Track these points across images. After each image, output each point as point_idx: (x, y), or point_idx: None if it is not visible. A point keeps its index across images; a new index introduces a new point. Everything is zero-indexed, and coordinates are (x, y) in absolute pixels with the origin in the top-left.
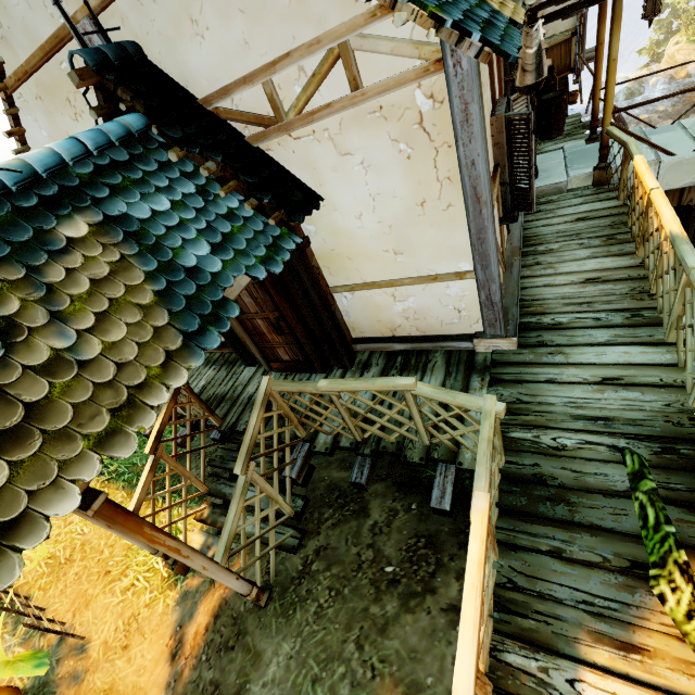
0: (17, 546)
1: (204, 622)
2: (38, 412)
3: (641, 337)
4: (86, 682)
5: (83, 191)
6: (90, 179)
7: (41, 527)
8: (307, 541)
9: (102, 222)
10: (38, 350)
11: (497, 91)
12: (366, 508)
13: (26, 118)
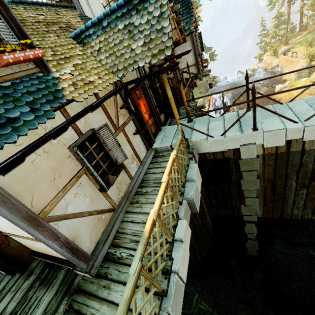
0: None
1: None
2: None
3: None
4: None
5: None
6: None
7: None
8: None
9: None
10: None
11: (105, 118)
12: None
13: None
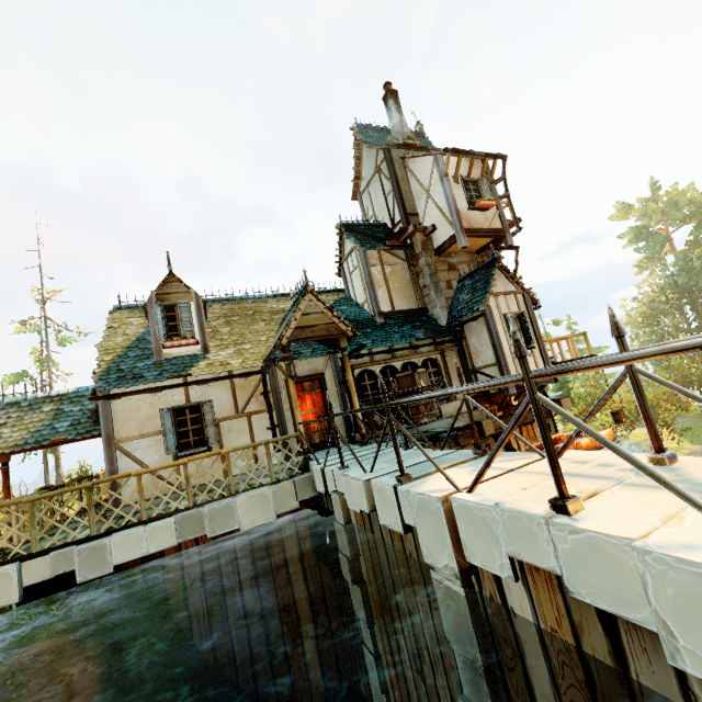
0: None
1: None
2: None
3: (100, 530)
4: None
5: (63, 400)
6: (70, 398)
7: None
8: None
9: (55, 409)
10: (1, 430)
11: (229, 398)
12: None
13: None
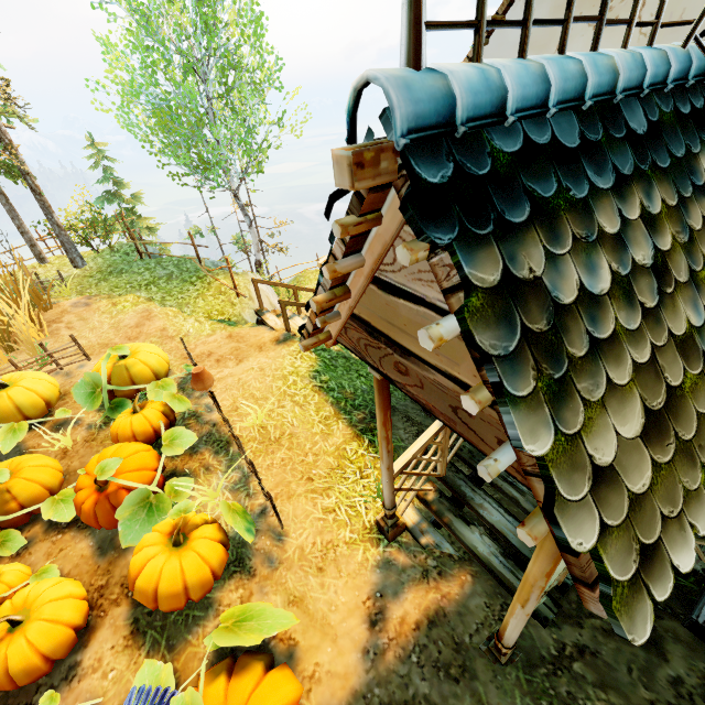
0: (649, 589)
1: (414, 615)
2: (673, 403)
3: None
4: (279, 573)
5: None
6: None
7: (666, 574)
8: (562, 622)
9: None
10: (678, 315)
11: None
12: (660, 645)
13: (520, 8)
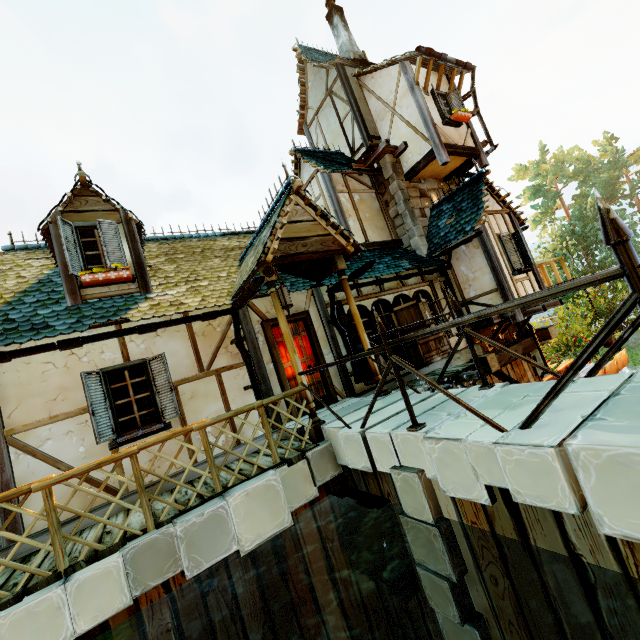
0: None
1: None
2: None
3: None
4: None
5: None
6: None
7: None
8: None
9: None
10: None
11: (188, 350)
12: None
13: None
